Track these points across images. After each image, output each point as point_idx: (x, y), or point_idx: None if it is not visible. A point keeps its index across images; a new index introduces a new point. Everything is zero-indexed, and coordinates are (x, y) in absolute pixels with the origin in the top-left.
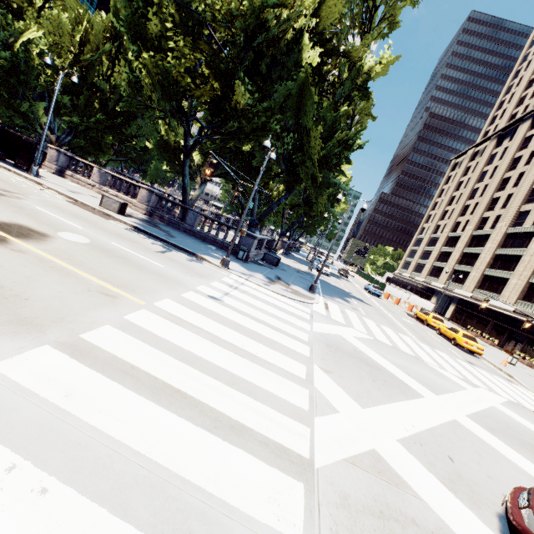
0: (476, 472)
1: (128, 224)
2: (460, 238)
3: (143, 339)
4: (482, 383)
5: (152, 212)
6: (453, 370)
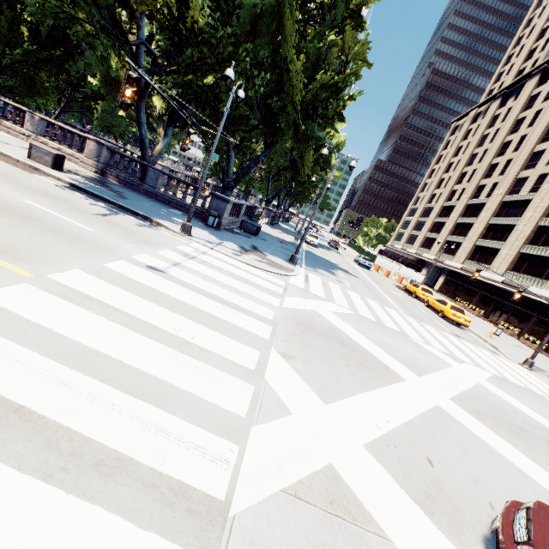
0: (459, 476)
1: (64, 181)
2: (455, 207)
3: None
4: (468, 357)
5: (104, 170)
6: (439, 344)
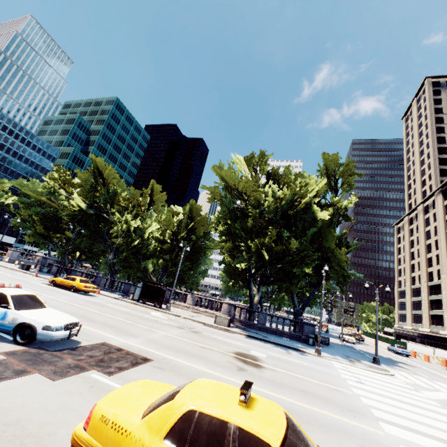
0: None
1: (243, 334)
2: (441, 285)
3: (391, 414)
4: None
5: (232, 319)
6: None
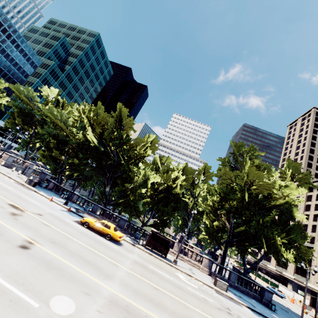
0: None
1: (244, 305)
2: None
3: None
4: None
5: (210, 272)
6: None
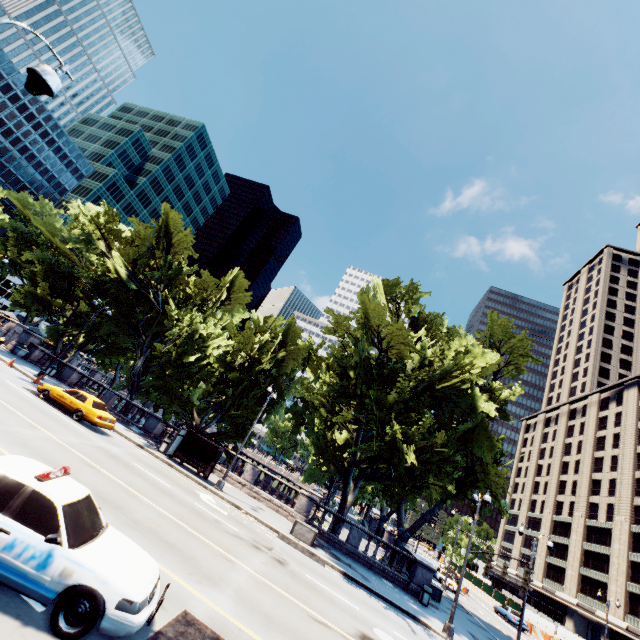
0: None
1: (336, 568)
2: (572, 526)
3: None
4: None
5: (309, 524)
6: None
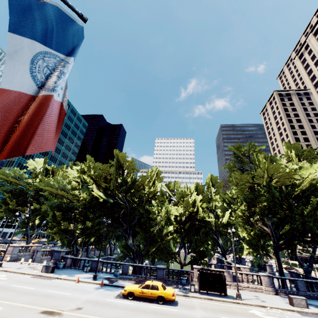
0: None
1: None
2: None
3: None
4: None
5: (275, 290)
6: None
